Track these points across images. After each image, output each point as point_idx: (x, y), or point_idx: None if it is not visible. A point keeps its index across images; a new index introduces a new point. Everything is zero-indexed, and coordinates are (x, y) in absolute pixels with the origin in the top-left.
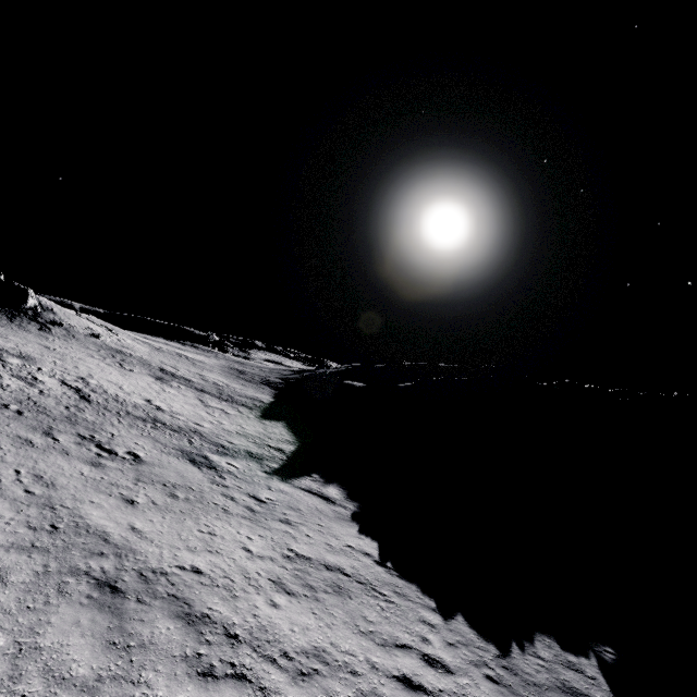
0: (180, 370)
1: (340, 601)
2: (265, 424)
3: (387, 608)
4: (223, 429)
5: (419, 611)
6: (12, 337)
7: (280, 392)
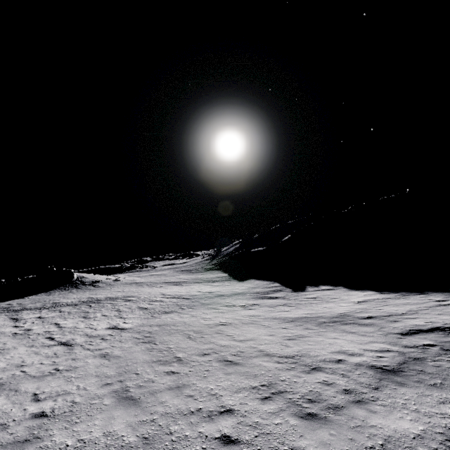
0: (170, 280)
1: (393, 303)
2: (247, 282)
3: (407, 299)
4: (243, 289)
5: (416, 296)
6: (100, 293)
7: (223, 270)
